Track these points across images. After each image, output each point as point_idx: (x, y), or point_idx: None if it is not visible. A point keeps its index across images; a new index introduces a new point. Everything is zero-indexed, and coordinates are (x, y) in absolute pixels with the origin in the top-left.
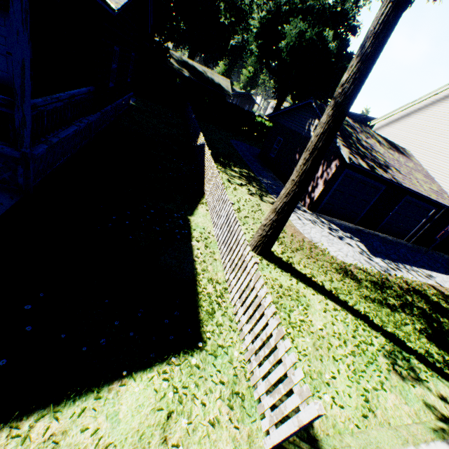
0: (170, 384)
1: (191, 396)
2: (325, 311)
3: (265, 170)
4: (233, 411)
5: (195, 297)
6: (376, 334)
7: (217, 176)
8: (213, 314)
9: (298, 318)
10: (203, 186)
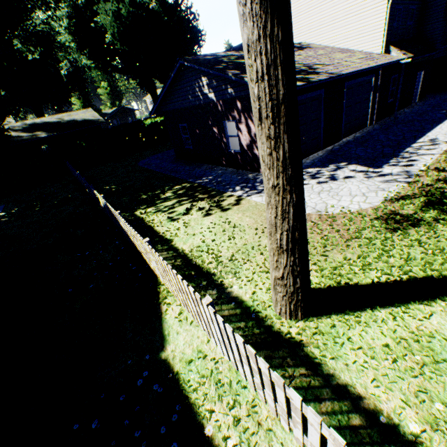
0: None
1: None
2: None
3: (195, 167)
4: None
5: None
6: None
7: (150, 251)
8: None
9: None
10: (147, 262)
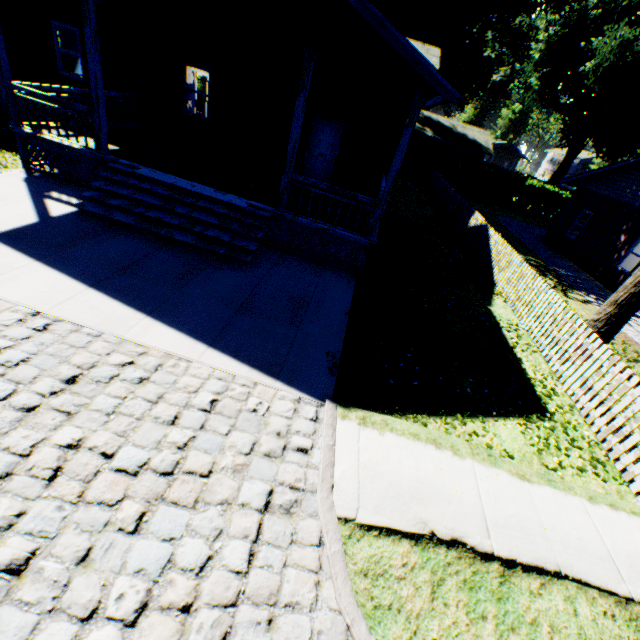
0: (531, 433)
1: (553, 447)
2: None
3: (558, 257)
4: (596, 471)
5: (525, 379)
6: None
7: (520, 263)
8: (550, 396)
9: None
10: (488, 276)
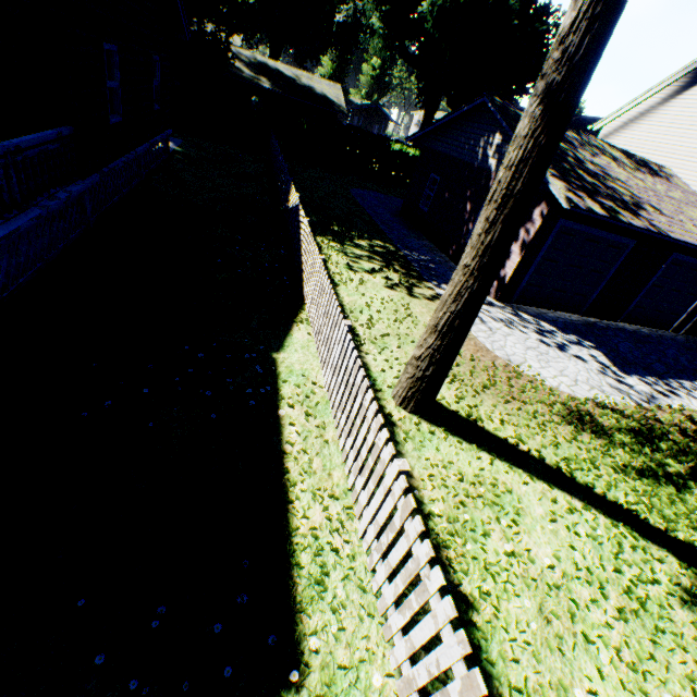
0: None
1: None
2: (553, 520)
3: (414, 235)
4: None
5: (285, 542)
6: (658, 551)
7: (320, 268)
8: (324, 583)
9: (502, 549)
10: (301, 286)
